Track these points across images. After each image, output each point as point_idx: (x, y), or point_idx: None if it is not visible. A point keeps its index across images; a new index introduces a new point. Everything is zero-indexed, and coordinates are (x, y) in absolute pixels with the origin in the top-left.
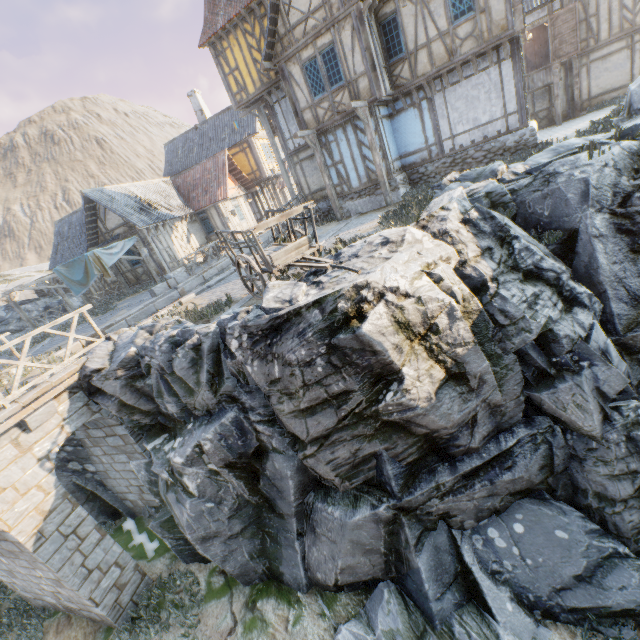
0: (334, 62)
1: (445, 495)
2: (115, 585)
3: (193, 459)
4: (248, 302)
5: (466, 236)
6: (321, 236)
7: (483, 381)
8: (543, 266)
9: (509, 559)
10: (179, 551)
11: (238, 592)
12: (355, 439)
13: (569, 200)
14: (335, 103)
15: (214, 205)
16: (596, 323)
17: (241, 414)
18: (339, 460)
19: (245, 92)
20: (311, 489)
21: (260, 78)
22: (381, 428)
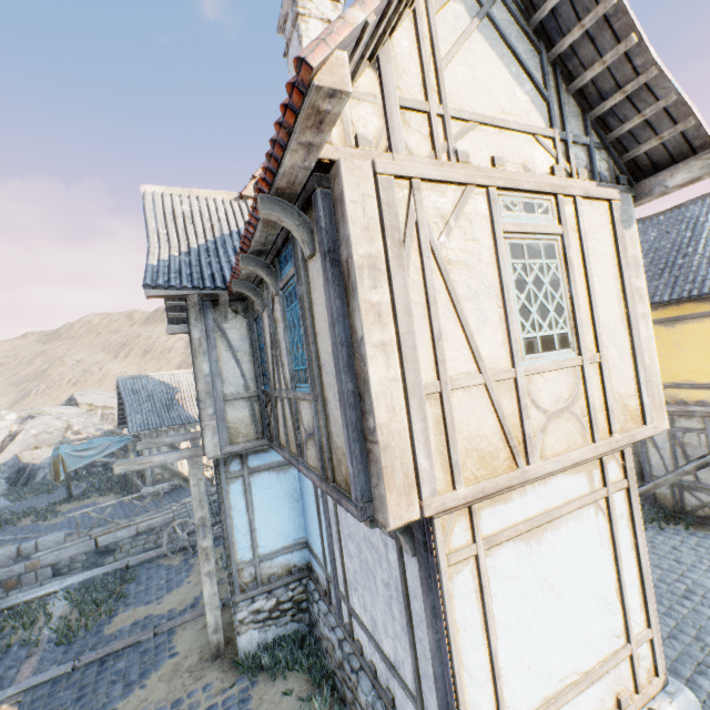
0: None
1: None
2: None
3: None
4: None
5: None
6: (78, 645)
7: None
8: None
9: None
10: None
11: None
12: None
13: None
14: None
15: None
16: None
17: None
18: None
19: None
20: None
21: None
22: None
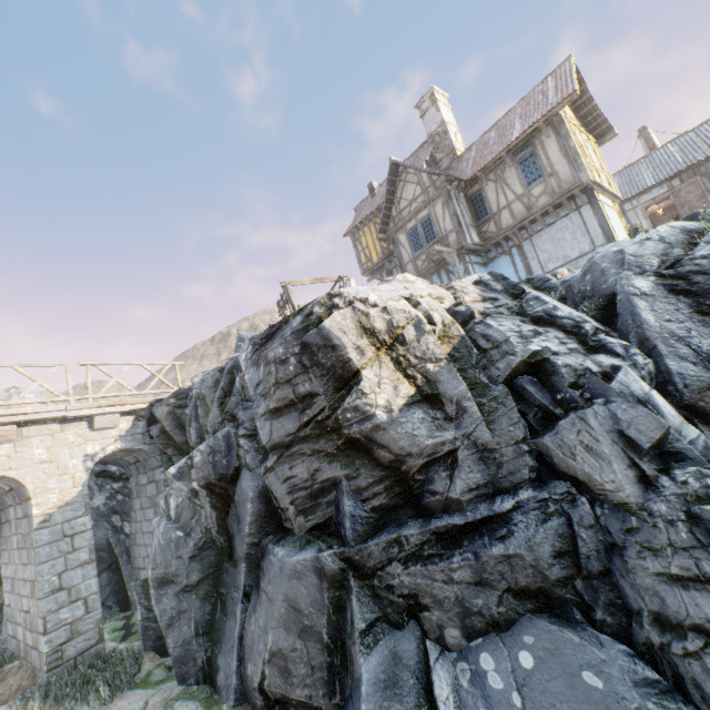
0: (430, 227)
1: (411, 560)
2: (71, 625)
3: (183, 472)
4: None
5: (472, 290)
6: None
7: (463, 409)
8: (558, 314)
9: None
10: (145, 628)
11: (168, 687)
12: (316, 456)
13: (603, 268)
14: (430, 255)
15: None
16: (626, 367)
17: (233, 430)
18: (296, 480)
19: (371, 262)
20: (272, 532)
21: (382, 251)
22: (345, 450)
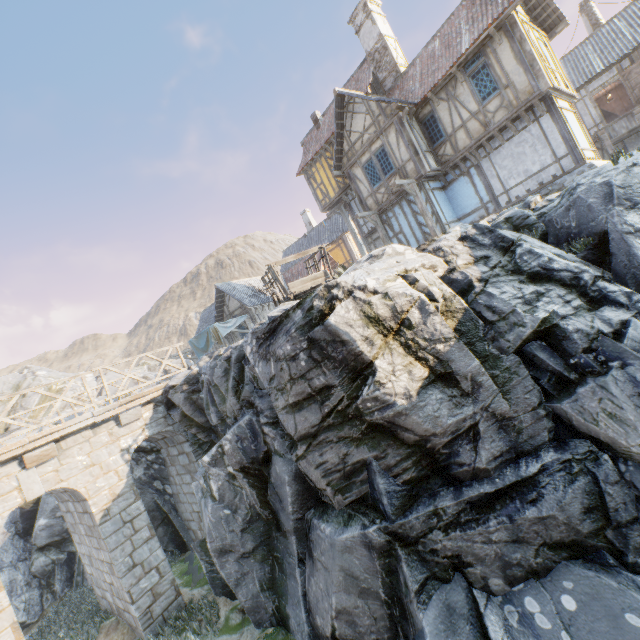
0: (385, 158)
1: (450, 528)
2: (152, 590)
3: (217, 459)
4: None
5: (460, 249)
6: None
7: (478, 384)
8: (554, 267)
9: None
10: (212, 578)
11: (248, 632)
12: (342, 442)
13: (590, 204)
14: (389, 187)
15: None
16: (634, 320)
17: (254, 417)
18: (328, 465)
19: (328, 198)
20: (312, 506)
21: (338, 185)
22: (369, 433)
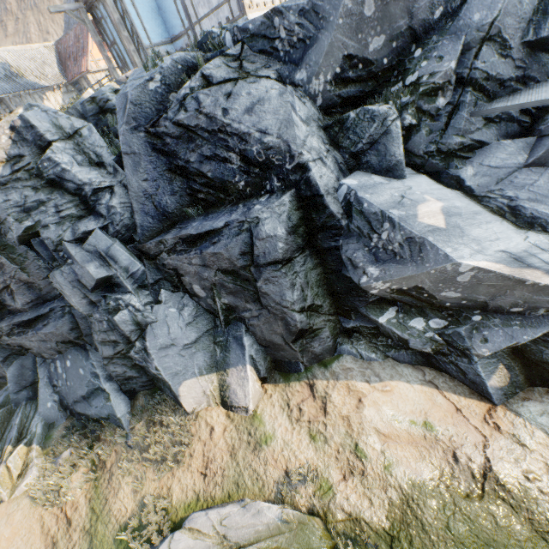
0: None
1: (11, 335)
2: None
3: None
4: None
5: (3, 143)
6: None
7: (2, 263)
8: (66, 177)
9: (61, 380)
10: None
11: None
12: None
13: (117, 114)
14: None
15: (83, 76)
16: (97, 231)
17: None
18: None
19: None
20: None
21: None
22: None
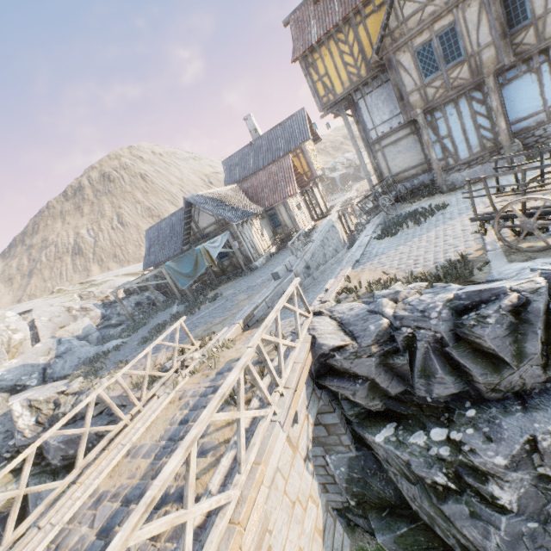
0: (453, 40)
1: None
2: None
3: (519, 460)
4: (509, 257)
5: None
6: (452, 204)
7: None
8: None
9: None
10: None
11: None
12: None
13: None
14: (449, 79)
15: (282, 201)
16: None
17: None
18: None
19: (332, 93)
20: None
21: (349, 78)
22: None
